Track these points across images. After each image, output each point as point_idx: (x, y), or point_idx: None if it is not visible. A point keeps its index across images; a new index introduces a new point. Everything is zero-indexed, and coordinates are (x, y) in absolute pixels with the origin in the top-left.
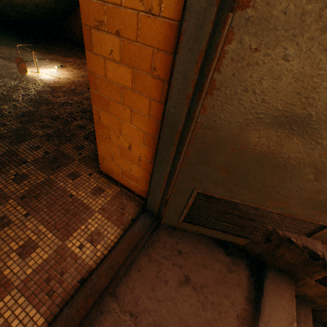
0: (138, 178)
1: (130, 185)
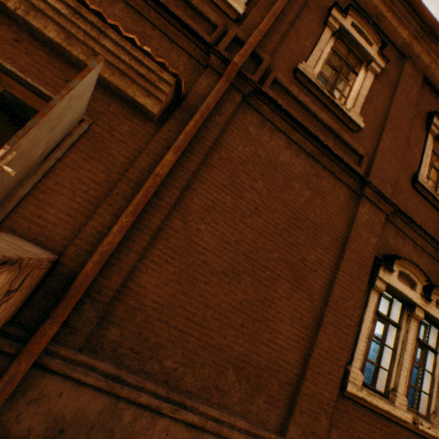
0: None
1: None
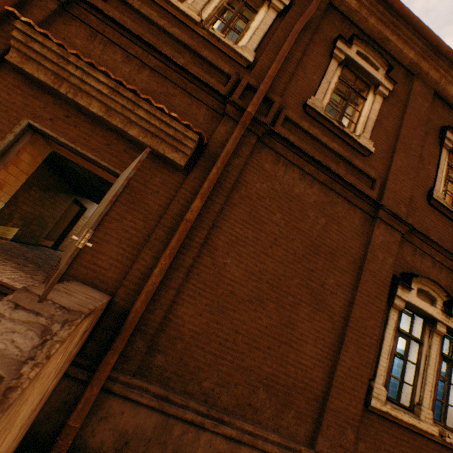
0: None
1: None
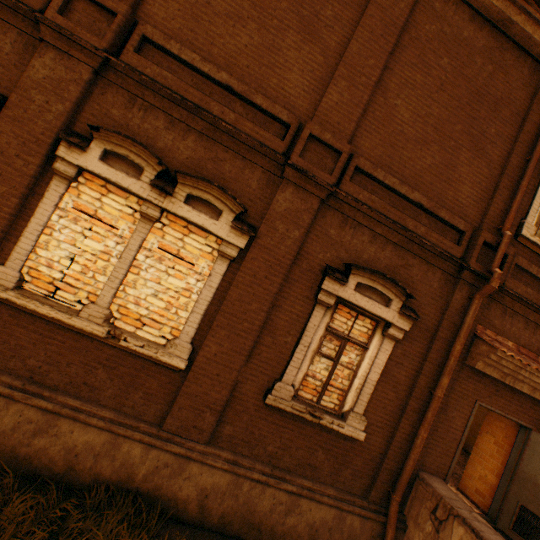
0: (485, 495)
1: (477, 500)
